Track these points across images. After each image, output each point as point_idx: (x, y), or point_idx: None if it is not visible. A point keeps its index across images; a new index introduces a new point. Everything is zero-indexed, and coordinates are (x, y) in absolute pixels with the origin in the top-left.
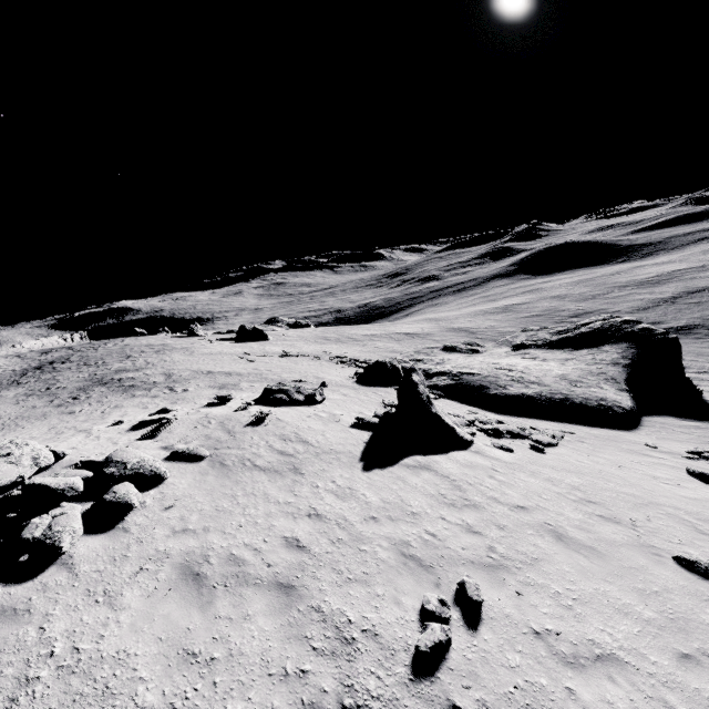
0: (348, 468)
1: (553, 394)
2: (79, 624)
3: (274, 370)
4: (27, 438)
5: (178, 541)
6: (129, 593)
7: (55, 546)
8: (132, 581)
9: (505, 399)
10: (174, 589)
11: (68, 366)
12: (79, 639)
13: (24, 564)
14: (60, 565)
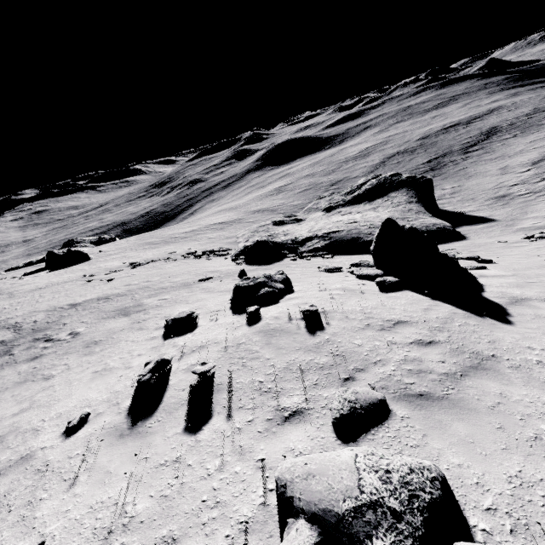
0: (495, 328)
1: None
2: None
3: (152, 280)
4: None
5: None
6: None
7: None
8: None
9: None
10: None
11: None
12: None
13: None
14: None
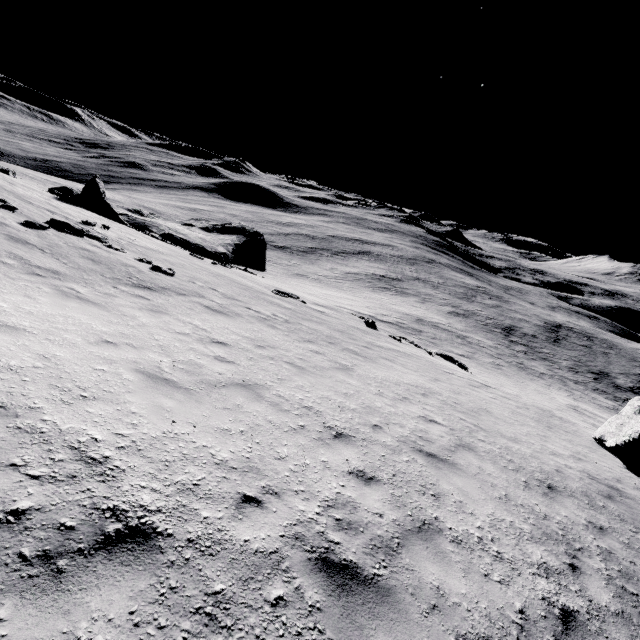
0: (46, 196)
1: (190, 241)
2: None
3: None
4: None
5: None
6: None
7: None
8: None
9: (161, 235)
10: None
11: None
12: None
13: None
14: None
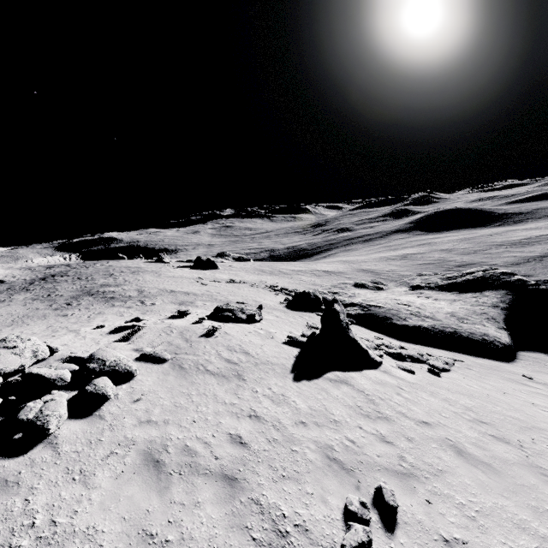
0: (281, 377)
1: (444, 328)
2: (57, 498)
3: (222, 293)
4: (29, 333)
5: (143, 430)
6: (100, 473)
7: (44, 428)
8: (103, 462)
9: (405, 329)
10: (137, 473)
11: (65, 279)
12: (56, 513)
13: (18, 441)
14: (46, 444)
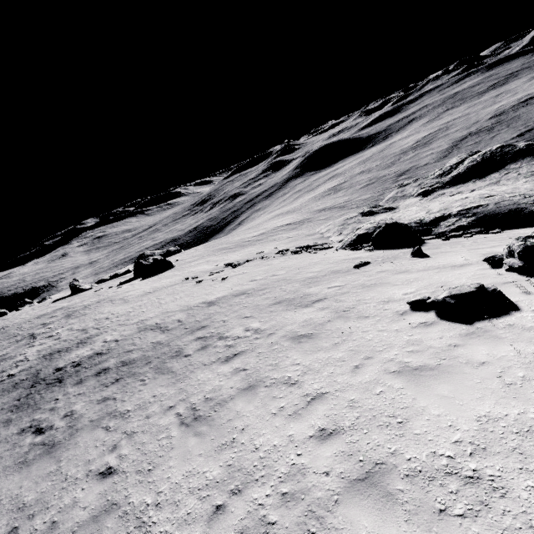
0: None
1: None
2: None
3: (278, 273)
4: None
5: None
6: None
7: None
8: None
9: None
10: None
11: None
12: None
13: None
14: None
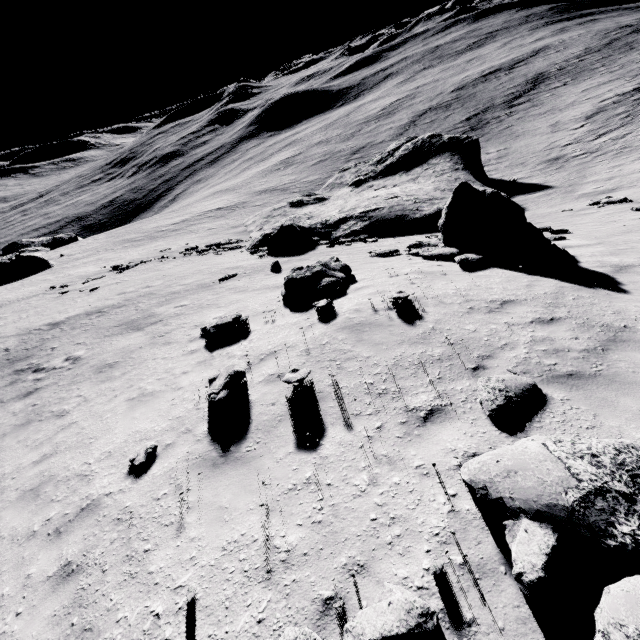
0: (612, 298)
1: None
2: None
3: (153, 284)
4: None
5: None
6: None
7: None
8: None
9: (430, 219)
10: None
11: None
12: None
13: None
14: None
